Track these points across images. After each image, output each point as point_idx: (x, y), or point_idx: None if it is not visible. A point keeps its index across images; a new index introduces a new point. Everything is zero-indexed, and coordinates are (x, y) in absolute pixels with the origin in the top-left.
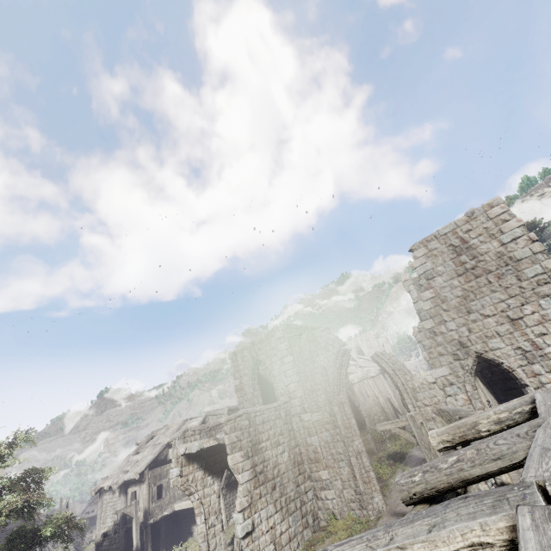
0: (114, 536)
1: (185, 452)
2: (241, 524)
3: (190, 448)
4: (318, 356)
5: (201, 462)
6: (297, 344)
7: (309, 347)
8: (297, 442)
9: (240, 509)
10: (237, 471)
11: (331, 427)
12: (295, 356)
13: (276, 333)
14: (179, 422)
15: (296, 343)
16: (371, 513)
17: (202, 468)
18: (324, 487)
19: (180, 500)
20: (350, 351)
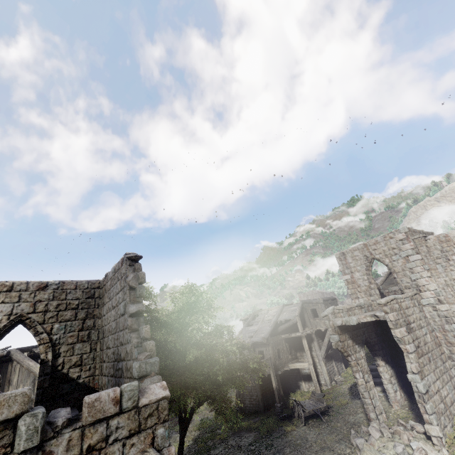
0: (250, 378)
1: (341, 324)
2: (420, 383)
3: (347, 321)
4: None
5: (349, 334)
6: (423, 245)
7: (441, 247)
8: (432, 328)
9: (417, 371)
10: (403, 342)
11: None
12: (423, 255)
13: (397, 235)
14: (277, 306)
15: (422, 243)
16: None
17: (350, 338)
18: None
19: (291, 362)
20: None
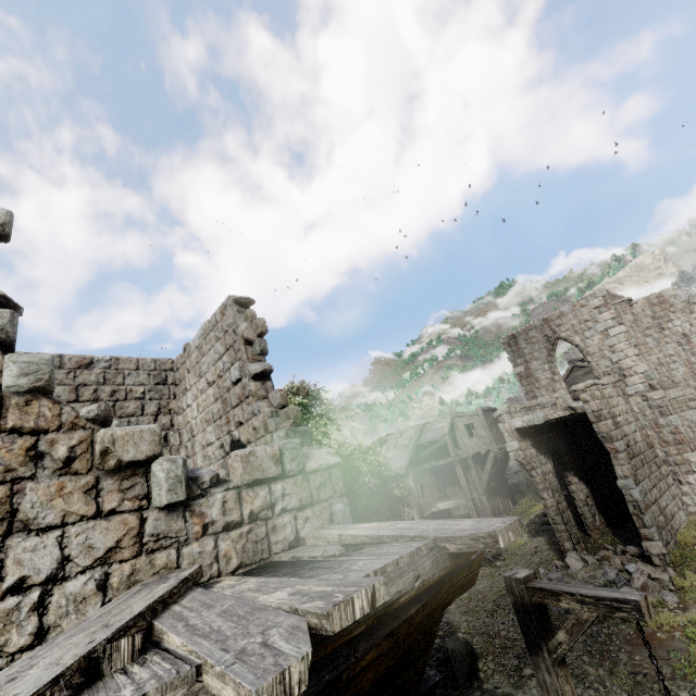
0: None
1: (522, 425)
2: (636, 489)
3: (530, 420)
4: (672, 322)
5: (531, 440)
6: (628, 312)
7: (652, 312)
8: (641, 425)
9: (630, 474)
10: (610, 439)
11: None
12: (628, 326)
13: (592, 301)
14: (415, 426)
15: (627, 310)
16: None
17: (533, 446)
18: (693, 471)
19: (439, 501)
20: None
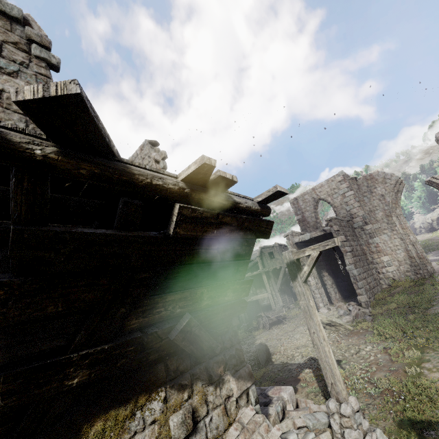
0: None
1: (298, 241)
2: (355, 270)
3: (303, 238)
4: (376, 188)
5: None
6: (355, 184)
7: (367, 184)
8: (360, 243)
9: (352, 262)
10: (343, 245)
11: (388, 231)
12: (355, 191)
13: (337, 178)
14: None
15: (354, 182)
16: (426, 274)
17: None
18: (385, 266)
19: (252, 296)
20: (403, 183)
